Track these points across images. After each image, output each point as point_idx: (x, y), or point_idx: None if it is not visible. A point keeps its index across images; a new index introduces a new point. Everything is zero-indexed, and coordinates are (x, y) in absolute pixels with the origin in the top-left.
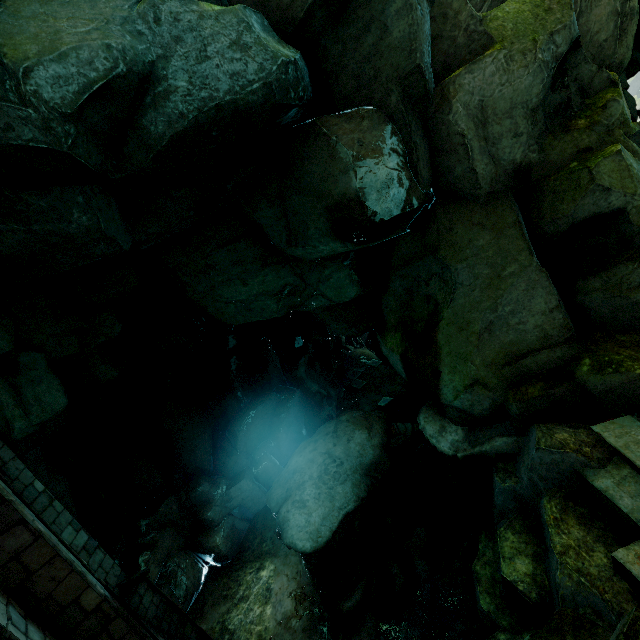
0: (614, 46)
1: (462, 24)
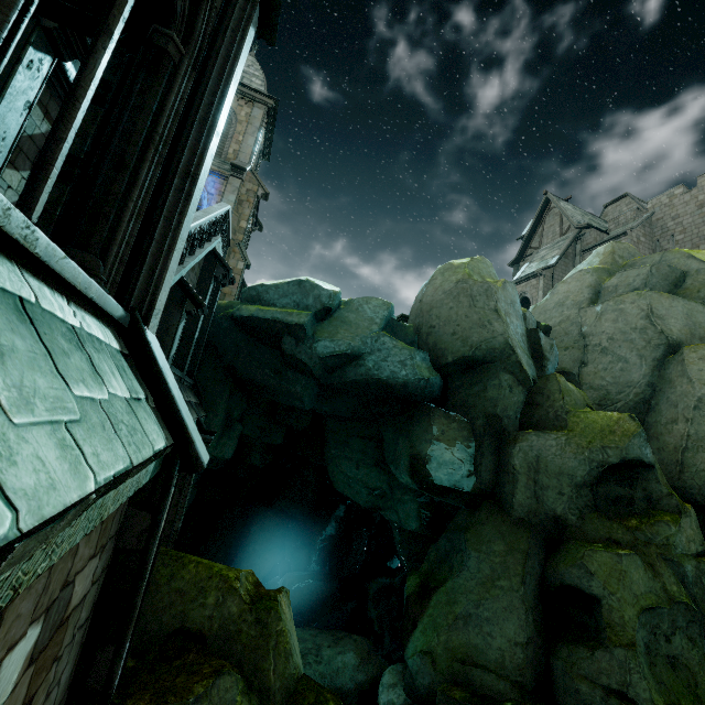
0: None
1: (555, 407)
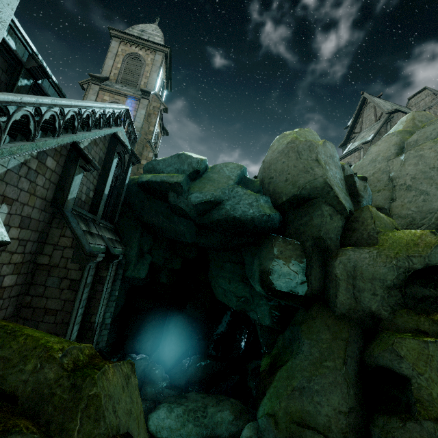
0: None
1: (368, 230)
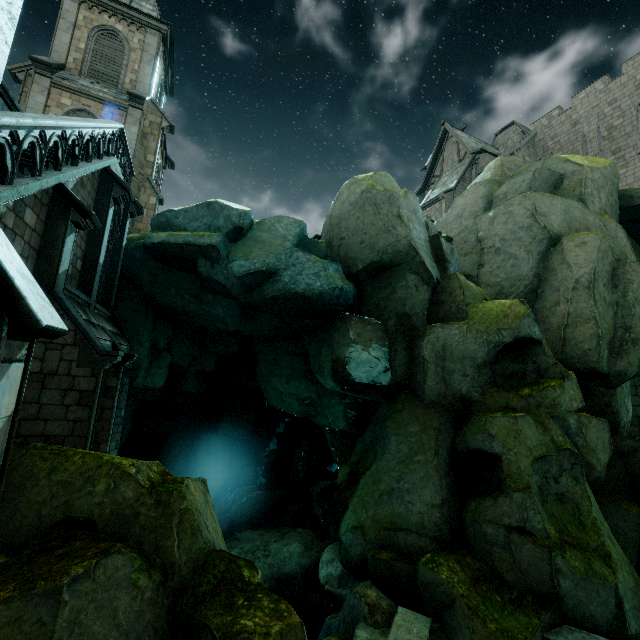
0: (598, 356)
1: (457, 302)
